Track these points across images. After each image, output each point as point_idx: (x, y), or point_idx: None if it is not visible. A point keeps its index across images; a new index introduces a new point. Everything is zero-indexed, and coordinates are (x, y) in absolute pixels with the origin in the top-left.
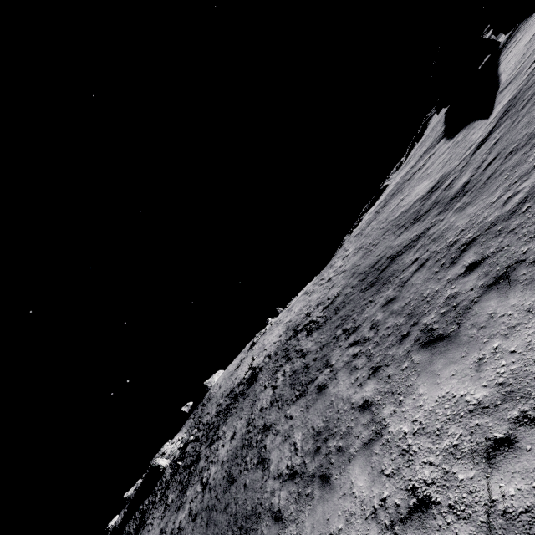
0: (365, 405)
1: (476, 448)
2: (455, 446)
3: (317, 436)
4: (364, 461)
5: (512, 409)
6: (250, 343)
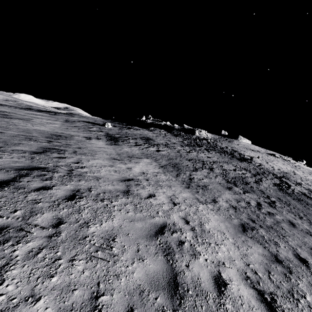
0: (215, 201)
1: (187, 218)
2: (189, 215)
3: (204, 186)
4: (191, 197)
5: (198, 229)
6: (274, 153)
